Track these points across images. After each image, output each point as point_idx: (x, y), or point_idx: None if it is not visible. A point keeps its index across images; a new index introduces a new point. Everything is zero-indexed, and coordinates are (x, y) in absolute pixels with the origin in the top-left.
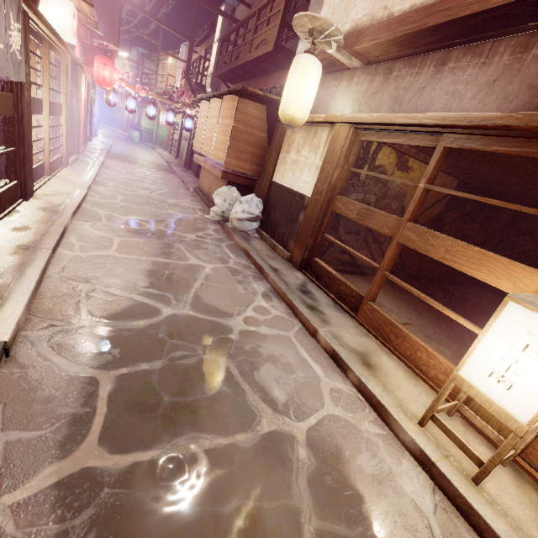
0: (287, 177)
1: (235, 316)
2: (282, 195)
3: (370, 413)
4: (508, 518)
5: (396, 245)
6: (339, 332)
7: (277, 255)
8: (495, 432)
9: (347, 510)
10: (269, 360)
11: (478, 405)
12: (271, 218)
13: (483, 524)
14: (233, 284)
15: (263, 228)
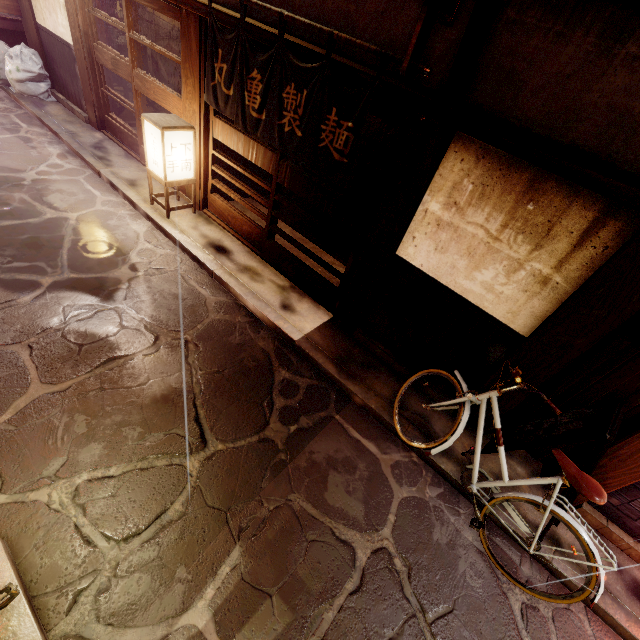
0: (48, 19)
1: (28, 171)
2: (54, 44)
3: (129, 207)
4: (176, 225)
5: (136, 93)
6: (119, 171)
7: (77, 119)
8: (189, 199)
9: (93, 234)
10: (57, 192)
11: (187, 190)
12: (57, 75)
13: (163, 229)
14: (25, 150)
15: (57, 89)
